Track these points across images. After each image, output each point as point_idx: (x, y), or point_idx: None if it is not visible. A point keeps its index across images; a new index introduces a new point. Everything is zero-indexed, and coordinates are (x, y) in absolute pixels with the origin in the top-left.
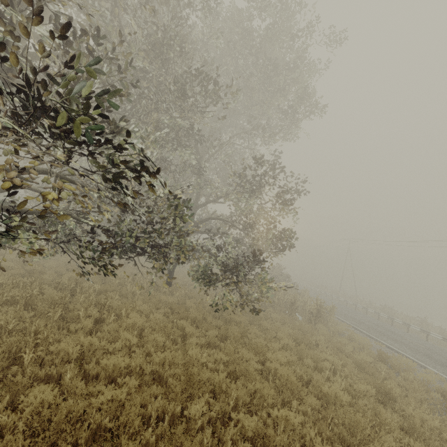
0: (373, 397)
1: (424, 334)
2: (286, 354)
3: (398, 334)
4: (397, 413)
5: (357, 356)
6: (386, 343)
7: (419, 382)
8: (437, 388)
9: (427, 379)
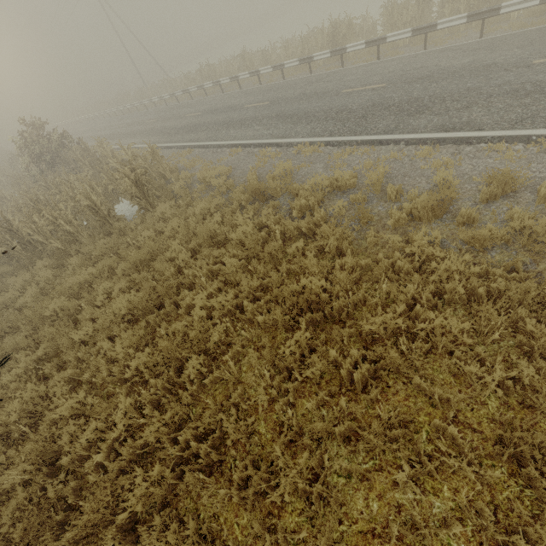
0: (307, 331)
1: (254, 76)
2: (151, 429)
3: (237, 105)
4: (347, 328)
5: (236, 236)
6: (239, 141)
7: (313, 198)
8: (329, 183)
9: (317, 183)
